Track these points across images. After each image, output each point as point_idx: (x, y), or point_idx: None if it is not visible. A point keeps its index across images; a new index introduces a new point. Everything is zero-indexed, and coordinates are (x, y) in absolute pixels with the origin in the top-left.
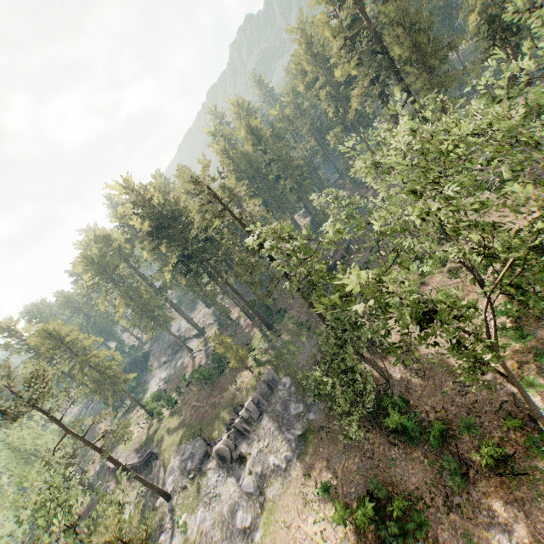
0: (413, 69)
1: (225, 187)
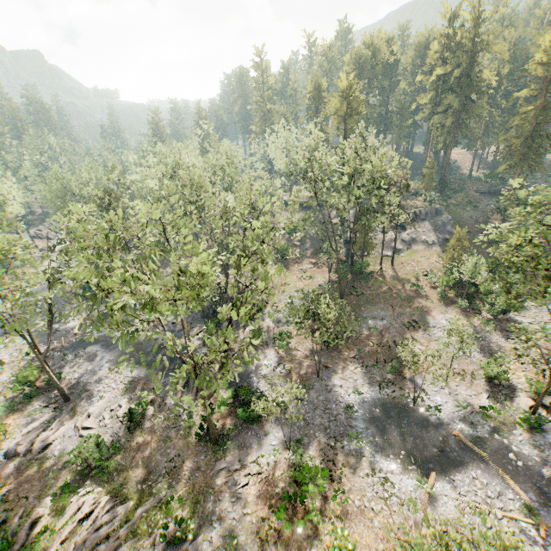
0: None
1: (497, 72)
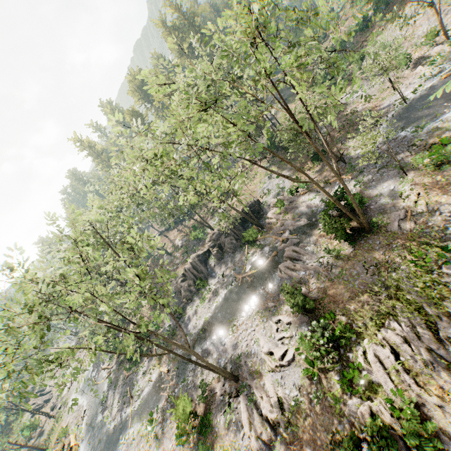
0: None
1: None
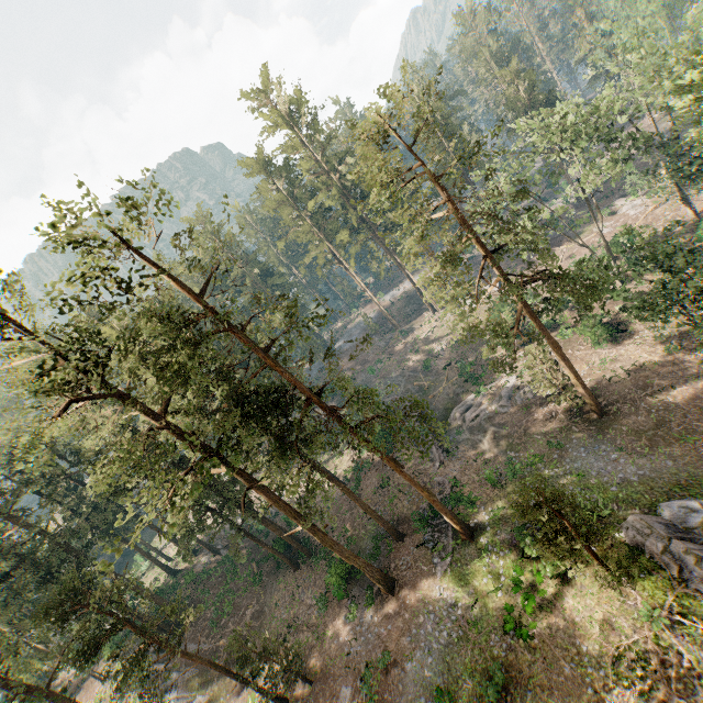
0: (394, 207)
1: None
